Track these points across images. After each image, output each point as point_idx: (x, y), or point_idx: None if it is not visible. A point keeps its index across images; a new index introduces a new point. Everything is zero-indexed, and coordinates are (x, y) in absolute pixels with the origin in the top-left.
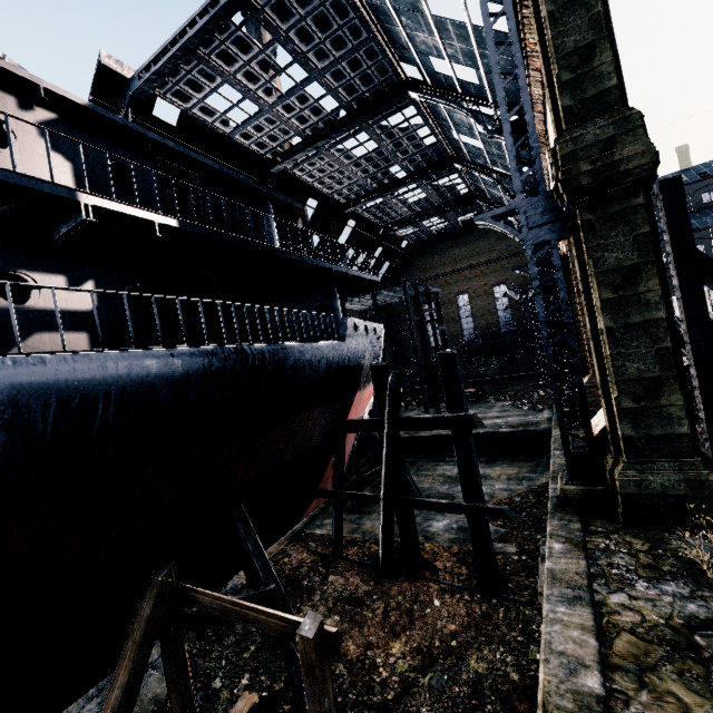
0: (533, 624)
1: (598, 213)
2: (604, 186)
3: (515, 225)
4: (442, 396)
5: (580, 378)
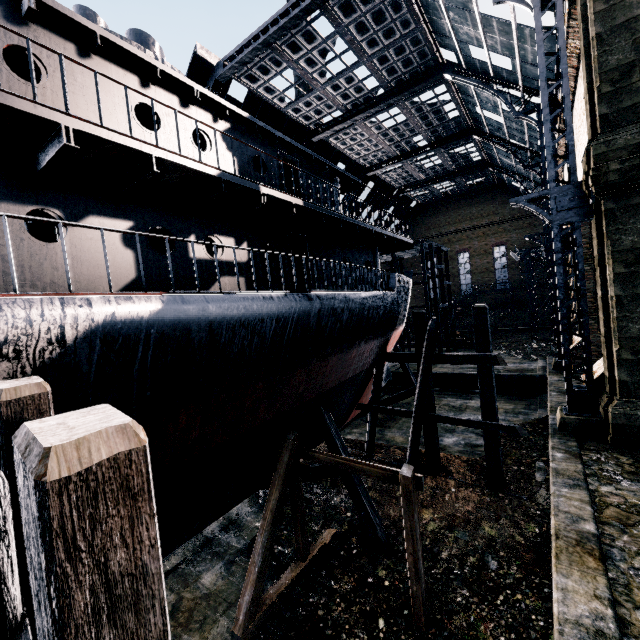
0: (531, 509)
1: (621, 203)
2: (629, 182)
3: (521, 191)
4: (442, 341)
5: (588, 333)
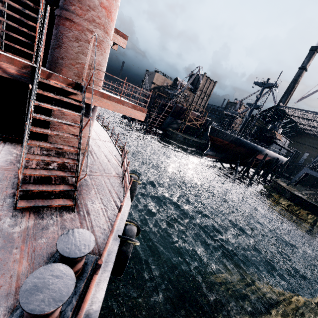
0: None
1: None
2: None
3: None
4: None
5: None
